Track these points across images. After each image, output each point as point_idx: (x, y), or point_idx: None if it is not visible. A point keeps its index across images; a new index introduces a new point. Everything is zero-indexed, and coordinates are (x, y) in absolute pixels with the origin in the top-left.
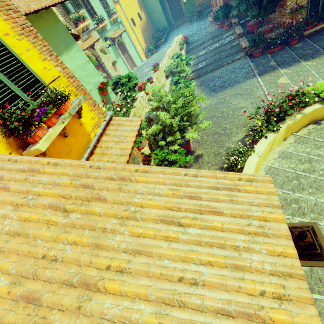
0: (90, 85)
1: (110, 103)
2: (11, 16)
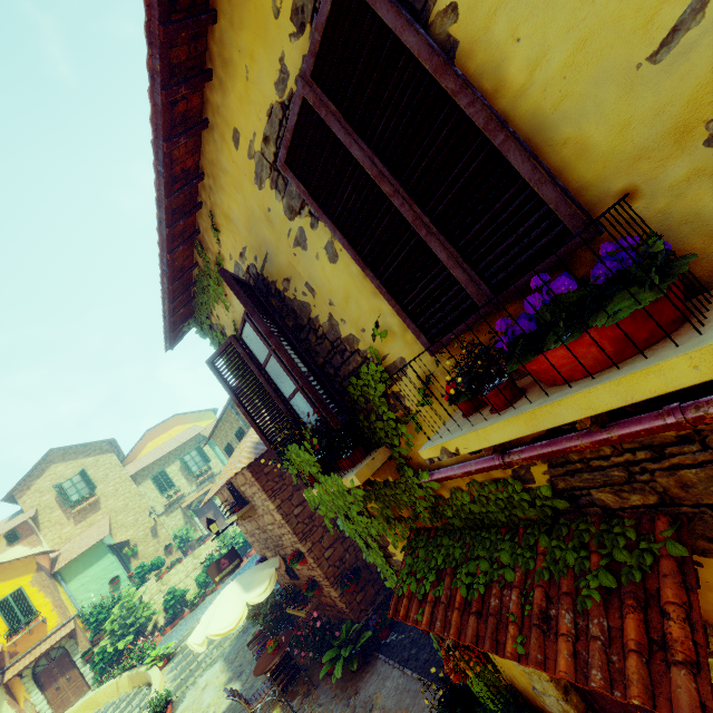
0: (105, 580)
1: (118, 589)
2: (42, 583)
